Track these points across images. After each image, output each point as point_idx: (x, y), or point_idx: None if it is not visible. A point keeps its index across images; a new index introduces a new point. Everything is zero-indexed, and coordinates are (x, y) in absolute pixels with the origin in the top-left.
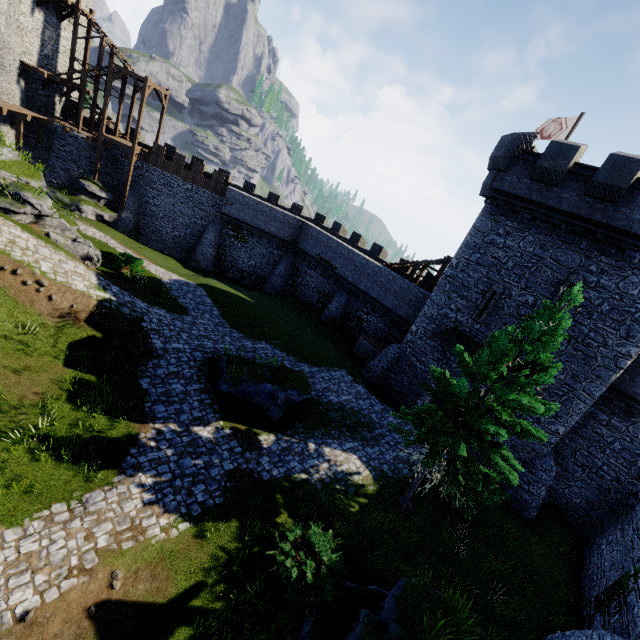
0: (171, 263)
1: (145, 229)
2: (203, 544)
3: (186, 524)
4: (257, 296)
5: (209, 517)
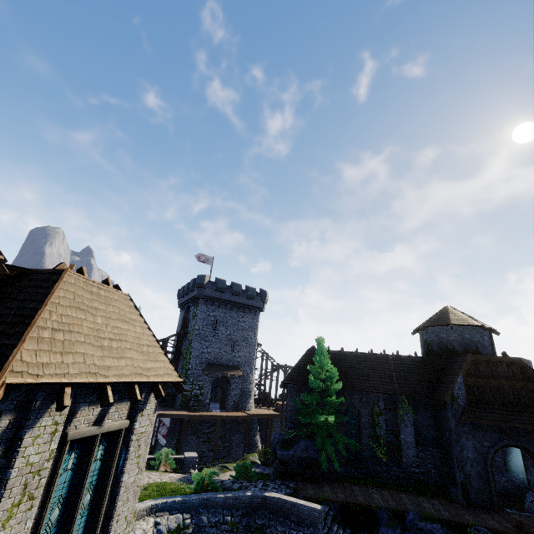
0: None
1: None
2: None
3: None
4: None
5: None
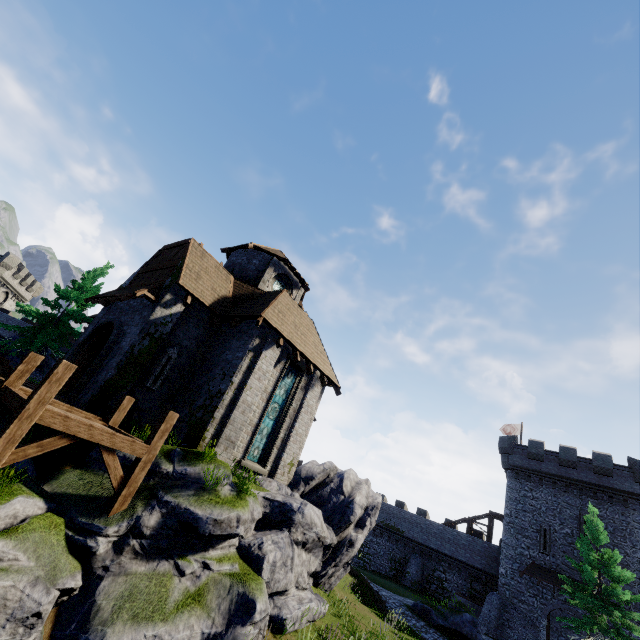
0: None
1: None
2: None
3: None
4: None
5: None
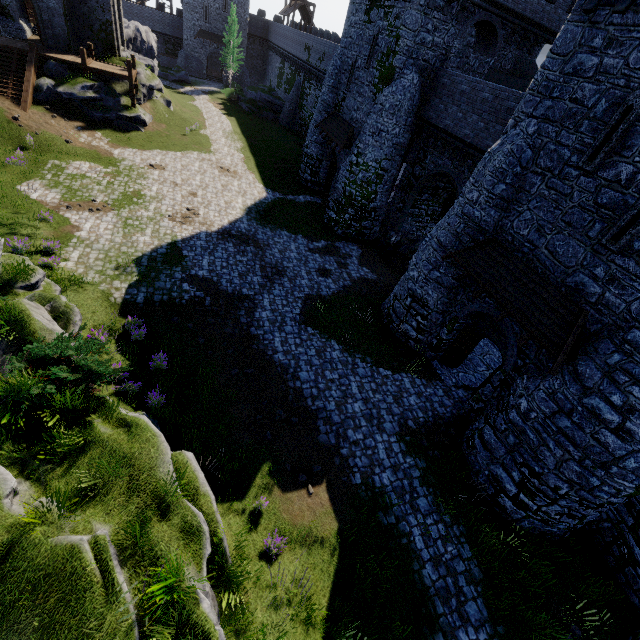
0: None
1: None
2: (216, 99)
3: (210, 98)
4: None
5: (211, 97)
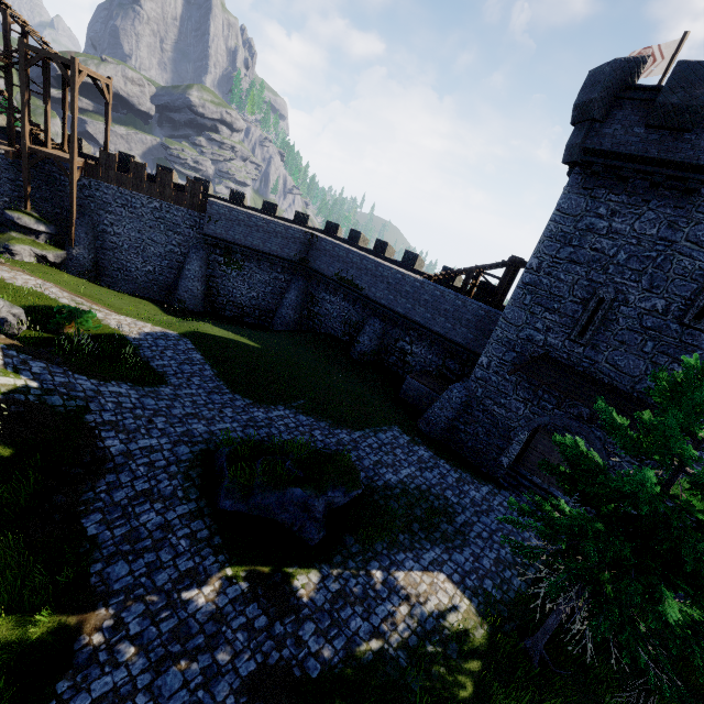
0: (146, 308)
1: (107, 267)
2: None
3: None
4: (265, 338)
5: None
